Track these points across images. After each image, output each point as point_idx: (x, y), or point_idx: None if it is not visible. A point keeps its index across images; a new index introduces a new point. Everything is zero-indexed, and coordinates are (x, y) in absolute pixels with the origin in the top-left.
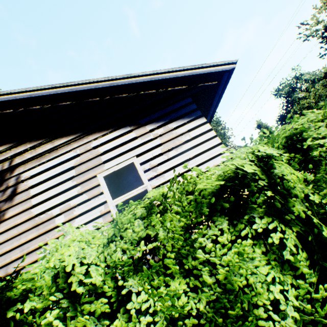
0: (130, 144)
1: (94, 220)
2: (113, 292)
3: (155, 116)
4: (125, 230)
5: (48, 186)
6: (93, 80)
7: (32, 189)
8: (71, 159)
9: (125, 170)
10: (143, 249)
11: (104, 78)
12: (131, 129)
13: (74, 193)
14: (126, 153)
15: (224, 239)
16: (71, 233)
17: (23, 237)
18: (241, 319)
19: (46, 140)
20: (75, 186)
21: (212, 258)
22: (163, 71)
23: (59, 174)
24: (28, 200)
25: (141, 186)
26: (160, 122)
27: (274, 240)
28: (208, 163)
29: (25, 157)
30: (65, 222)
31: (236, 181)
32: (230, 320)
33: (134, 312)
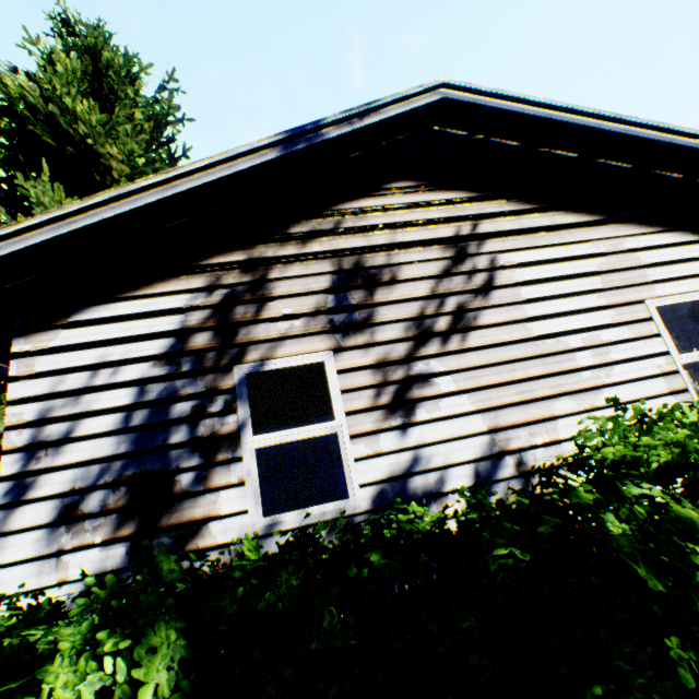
0: (695, 265)
1: (648, 380)
2: None
3: None
4: None
5: (553, 292)
6: (673, 127)
7: (522, 287)
8: (590, 258)
9: None
10: None
11: (692, 130)
12: (694, 239)
13: (603, 319)
14: (691, 279)
15: None
16: None
17: (518, 369)
18: None
19: (537, 208)
20: (604, 307)
21: None
22: None
23: (569, 277)
24: (518, 305)
25: None
26: None
27: None
28: None
29: (500, 225)
30: (594, 365)
31: None
32: None
33: None
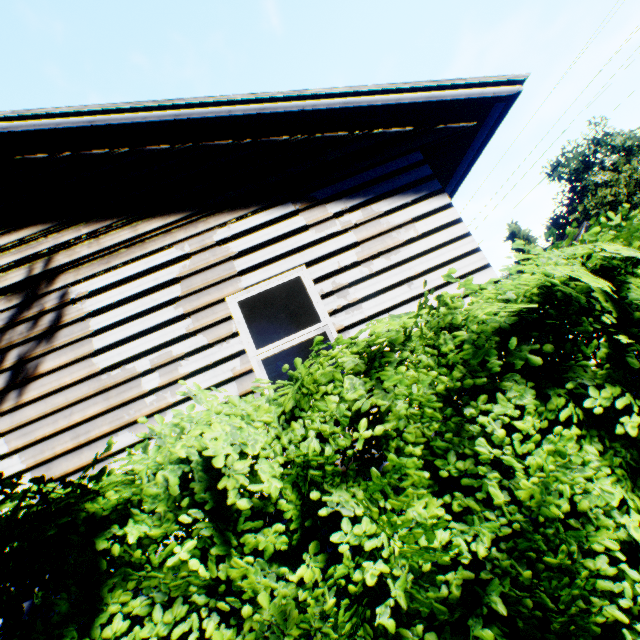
0: (293, 240)
1: (219, 387)
2: (295, 515)
3: (346, 186)
4: (320, 398)
5: (126, 315)
6: (225, 98)
7: (93, 318)
8: (173, 263)
9: (267, 297)
10: (367, 434)
11: (247, 95)
12: (296, 208)
13: (179, 331)
14: (285, 258)
15: (529, 423)
16: (204, 398)
17: (78, 412)
18: (557, 575)
19: (121, 221)
20: (182, 317)
21: (509, 458)
22: (371, 89)
23: (147, 293)
24: (86, 340)
25: (315, 326)
26: (355, 199)
27: (628, 431)
28: (450, 287)
29: (77, 253)
30: (162, 386)
31: (552, 312)
32: (548, 574)
33: (347, 552)
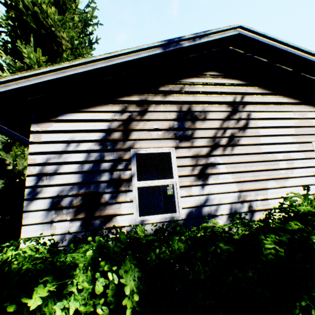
0: None
1: (308, 177)
2: None
3: None
4: None
5: (273, 133)
6: None
7: (260, 129)
8: (291, 119)
9: None
10: None
11: None
12: None
13: (293, 148)
14: None
15: None
16: None
17: (254, 166)
18: None
19: (271, 93)
20: (294, 143)
21: None
22: None
23: (281, 127)
24: (257, 137)
25: None
26: None
27: None
28: None
29: (254, 99)
30: (286, 168)
31: None
32: None
33: None
